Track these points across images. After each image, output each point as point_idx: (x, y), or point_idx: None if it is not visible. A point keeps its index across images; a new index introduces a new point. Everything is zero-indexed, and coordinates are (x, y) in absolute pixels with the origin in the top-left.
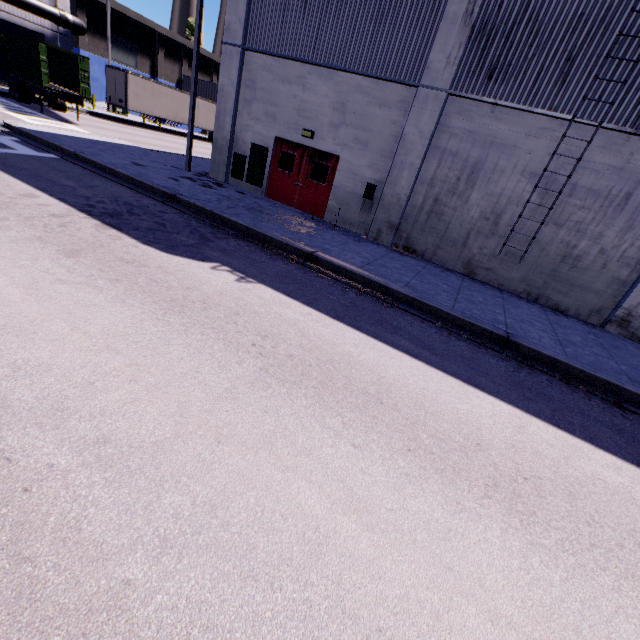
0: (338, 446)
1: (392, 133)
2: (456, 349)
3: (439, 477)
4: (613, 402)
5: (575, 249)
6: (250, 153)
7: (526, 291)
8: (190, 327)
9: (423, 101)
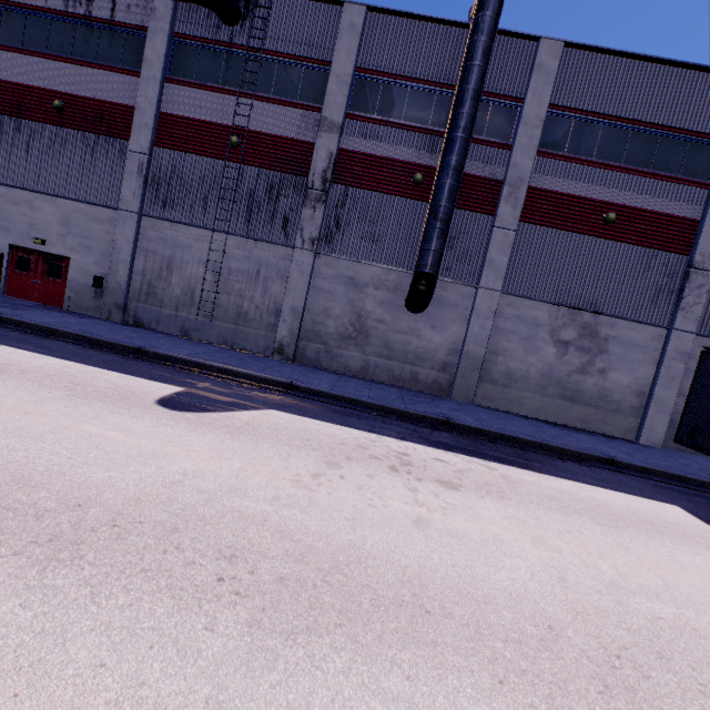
0: None
1: (109, 240)
2: (82, 352)
3: None
4: (193, 371)
5: (243, 308)
6: None
7: (225, 341)
8: None
9: (124, 219)
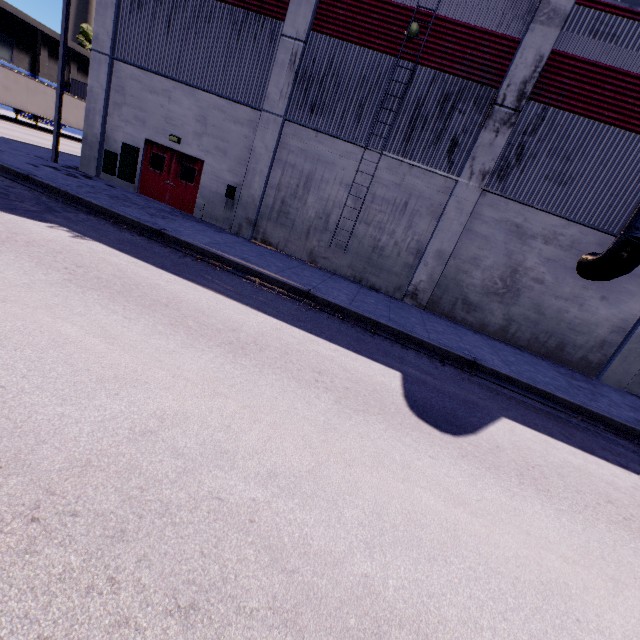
0: (111, 316)
1: (246, 145)
2: (262, 295)
3: (187, 336)
4: (370, 330)
5: (380, 242)
6: (121, 151)
7: (353, 275)
8: (6, 252)
9: (266, 122)
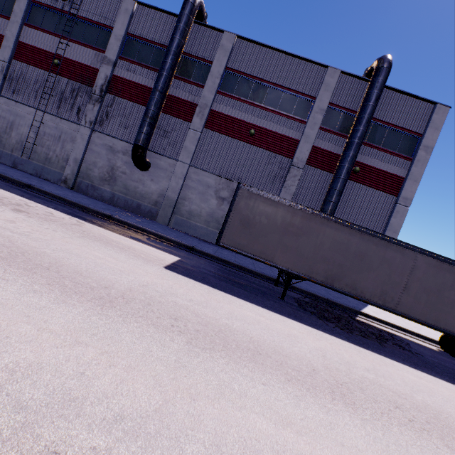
0: None
1: None
2: None
3: None
4: None
5: (49, 155)
6: None
7: (36, 173)
8: None
9: None
